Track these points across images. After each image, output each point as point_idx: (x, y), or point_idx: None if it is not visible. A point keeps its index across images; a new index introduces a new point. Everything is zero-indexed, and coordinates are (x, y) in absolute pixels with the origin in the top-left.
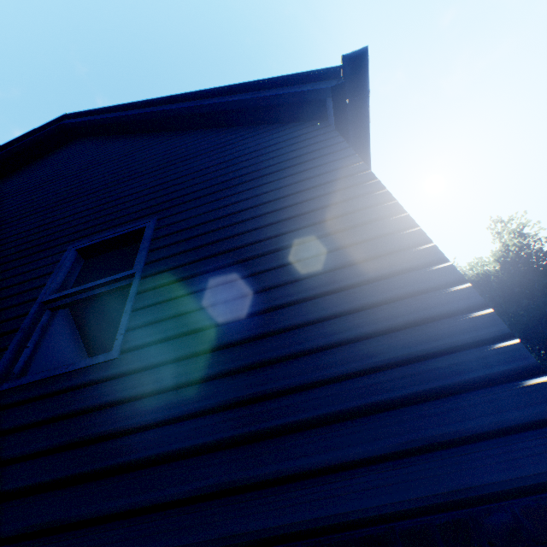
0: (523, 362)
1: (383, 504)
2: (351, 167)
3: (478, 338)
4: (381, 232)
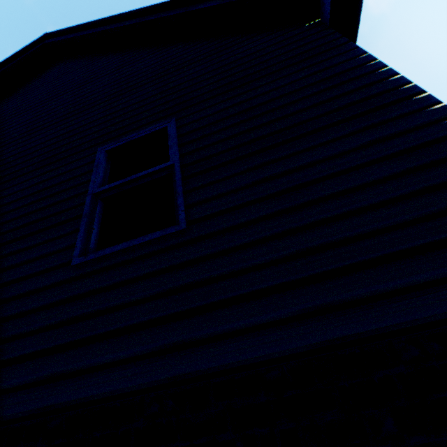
0: None
1: None
2: (358, 59)
3: None
4: (406, 110)
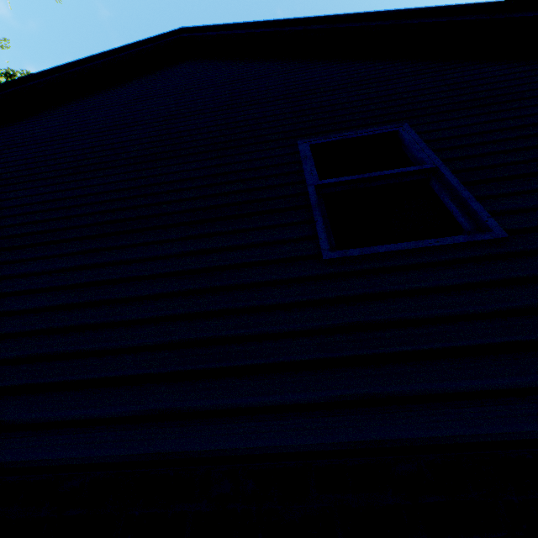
0: None
1: None
2: None
3: None
4: None
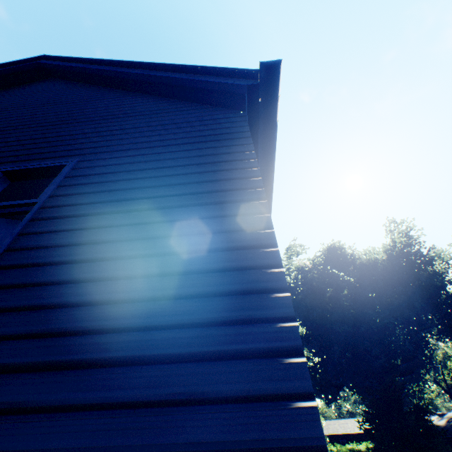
0: (292, 343)
1: (131, 445)
2: (244, 154)
3: (269, 316)
4: (240, 211)
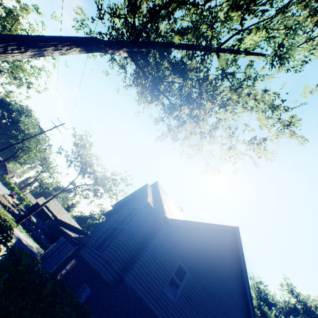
0: None
1: None
2: None
3: None
4: None
